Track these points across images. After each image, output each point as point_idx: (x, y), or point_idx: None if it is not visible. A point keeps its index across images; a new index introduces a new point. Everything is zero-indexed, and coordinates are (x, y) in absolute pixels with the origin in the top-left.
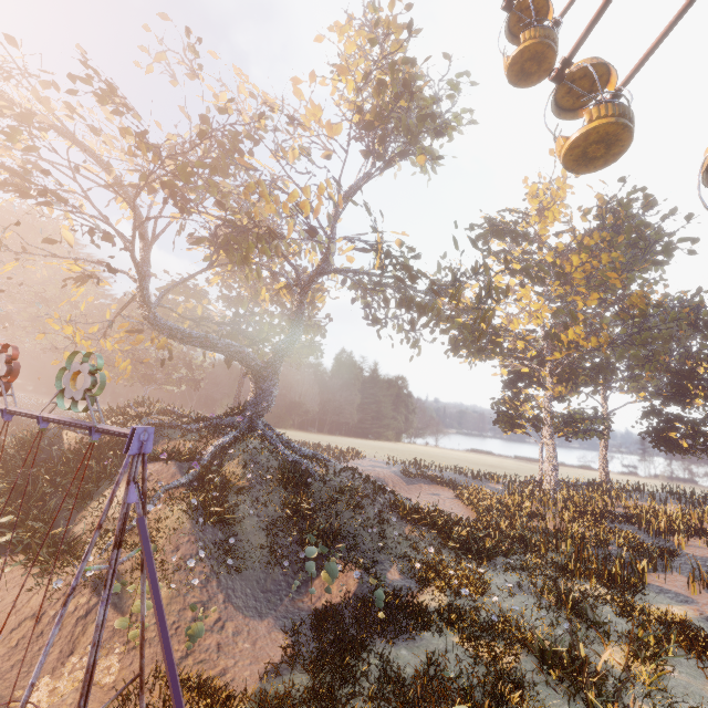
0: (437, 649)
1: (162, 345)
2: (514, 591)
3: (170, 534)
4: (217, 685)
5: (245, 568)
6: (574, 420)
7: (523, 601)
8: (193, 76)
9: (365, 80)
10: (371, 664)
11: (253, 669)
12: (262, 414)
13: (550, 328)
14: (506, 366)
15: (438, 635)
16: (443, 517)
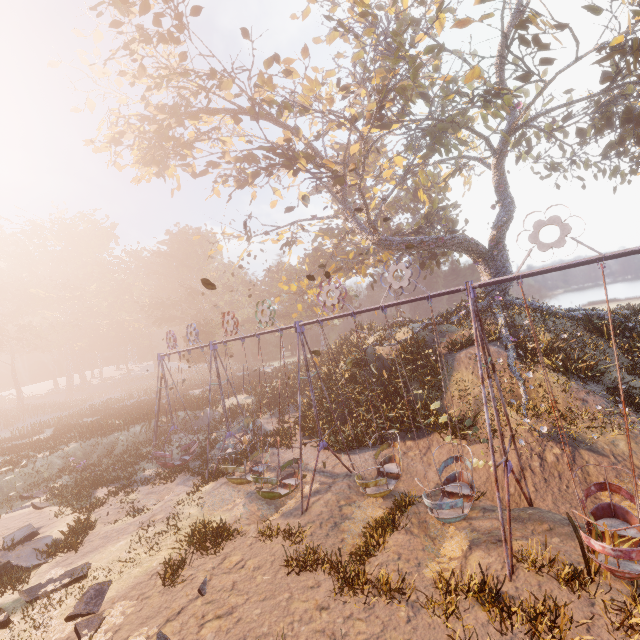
0: None
1: (364, 273)
2: None
3: (566, 392)
4: None
5: None
6: None
7: None
8: None
9: None
10: None
11: None
12: (507, 290)
13: None
14: None
15: None
16: None
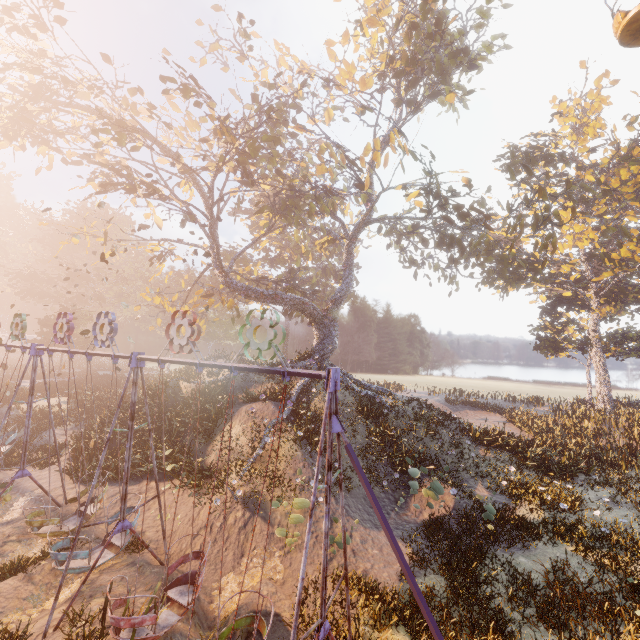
0: (555, 558)
1: (230, 305)
2: (610, 505)
3: (288, 461)
4: (375, 583)
5: (352, 487)
6: (626, 339)
7: (624, 514)
8: (243, 59)
9: (396, 27)
10: (496, 569)
11: (389, 571)
12: (328, 356)
13: (592, 248)
14: (541, 293)
15: (550, 545)
16: (512, 438)
